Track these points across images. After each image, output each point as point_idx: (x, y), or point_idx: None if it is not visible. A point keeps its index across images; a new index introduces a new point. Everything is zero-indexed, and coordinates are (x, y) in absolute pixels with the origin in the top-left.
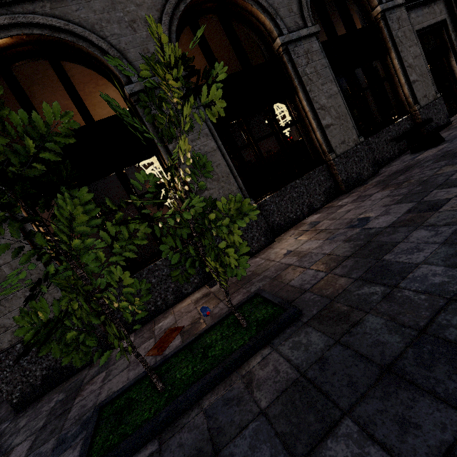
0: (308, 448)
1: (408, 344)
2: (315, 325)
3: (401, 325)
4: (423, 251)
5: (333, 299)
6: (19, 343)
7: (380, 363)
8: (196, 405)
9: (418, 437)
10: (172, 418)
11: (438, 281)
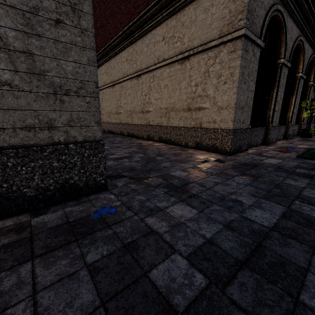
0: None
1: None
2: None
3: None
4: None
5: None
6: (240, 130)
7: None
8: None
9: None
10: None
11: None
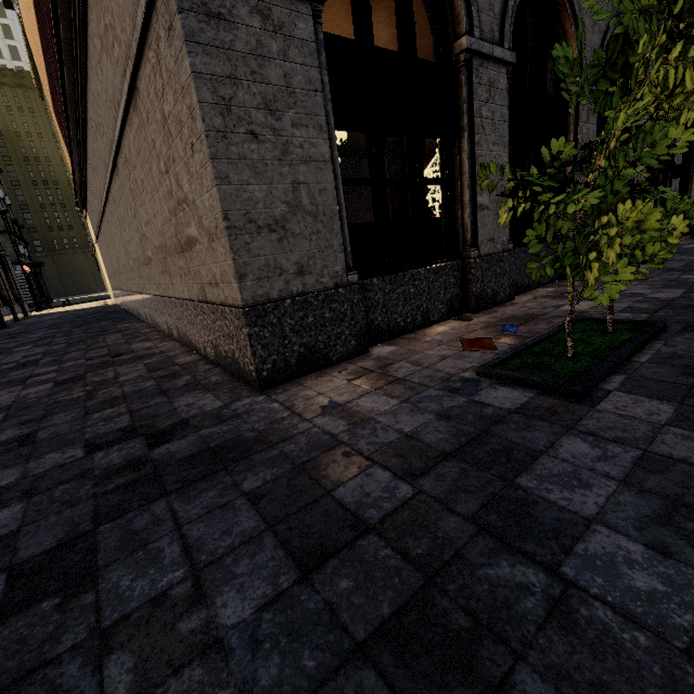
0: None
1: None
2: (693, 332)
3: None
4: None
5: (687, 324)
6: (289, 299)
7: None
8: (630, 361)
9: None
10: (619, 365)
11: None
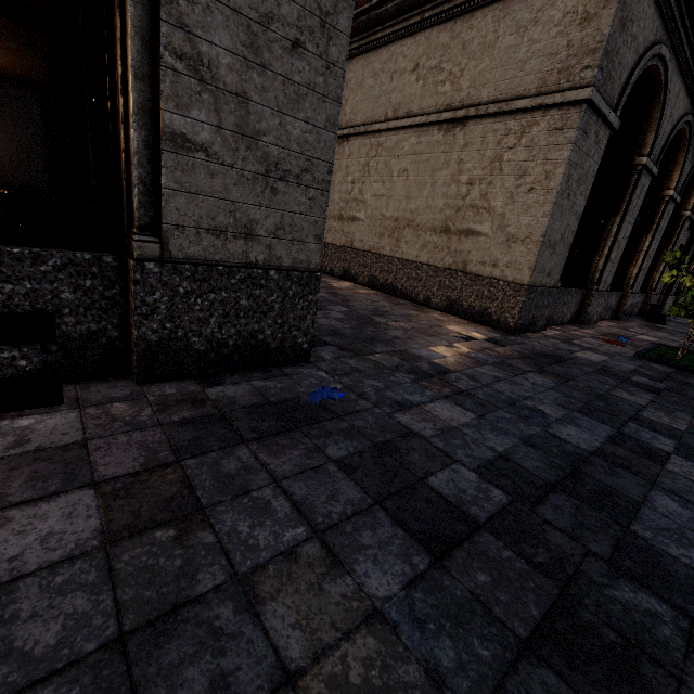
0: None
1: None
2: None
3: None
4: None
5: None
6: (540, 288)
7: None
8: None
9: None
10: None
11: None
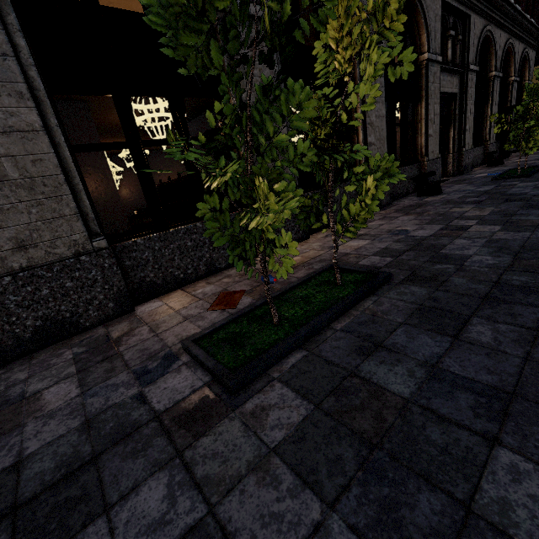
0: (457, 331)
1: (492, 288)
2: (410, 283)
3: (480, 281)
4: (470, 249)
5: (414, 271)
6: (9, 276)
7: (478, 296)
8: (327, 328)
9: (523, 318)
10: (310, 336)
11: (491, 263)
